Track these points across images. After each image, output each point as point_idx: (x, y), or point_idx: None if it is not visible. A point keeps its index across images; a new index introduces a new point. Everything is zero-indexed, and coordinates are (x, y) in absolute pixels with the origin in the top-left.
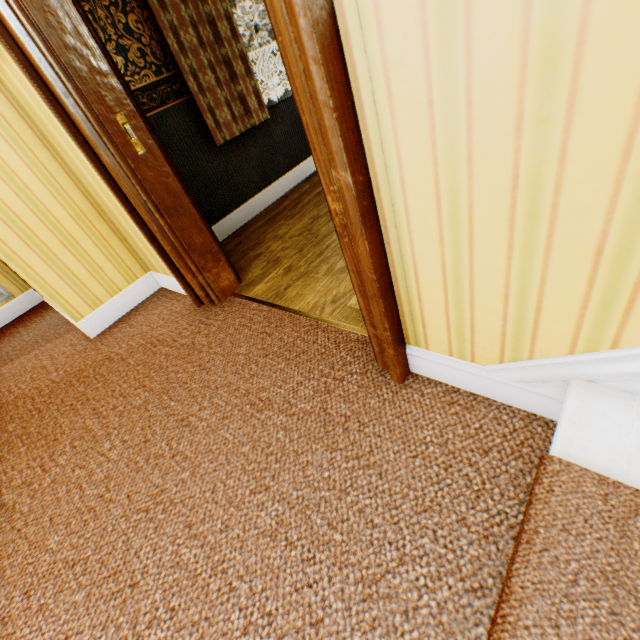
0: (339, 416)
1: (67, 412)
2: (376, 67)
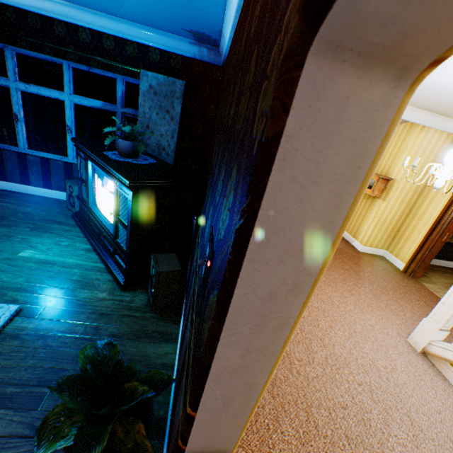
0: None
1: (362, 264)
2: None
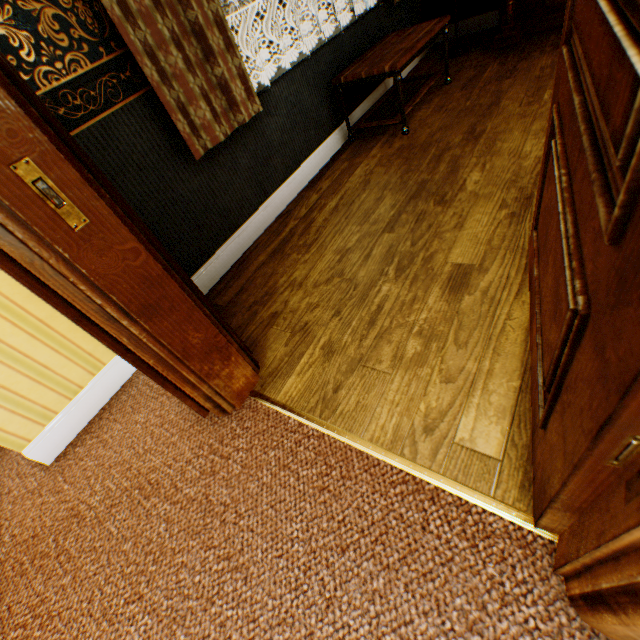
0: None
1: None
2: None
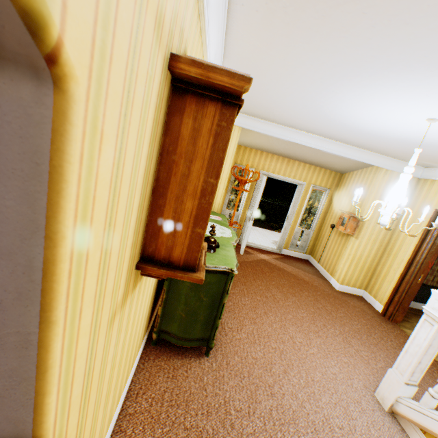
0: (436, 378)
1: (337, 304)
2: None
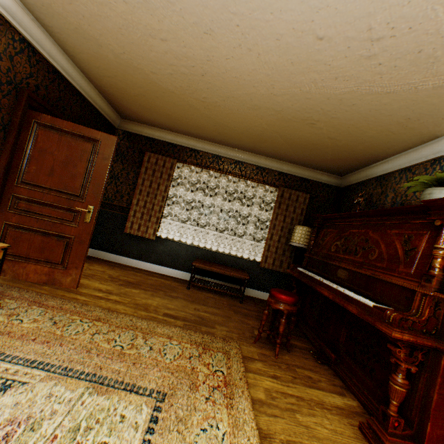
0: None
1: None
2: None
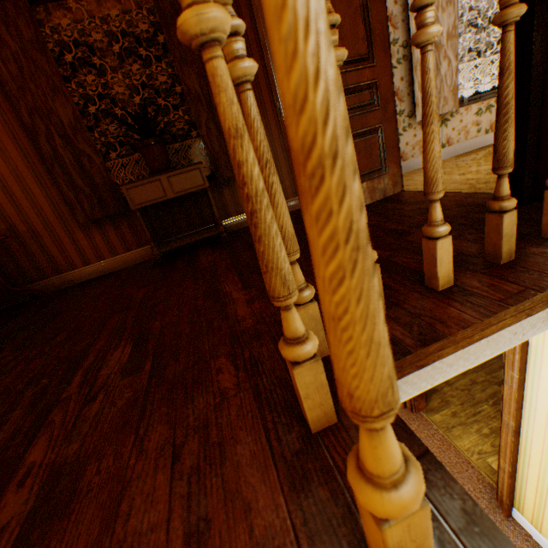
0: None
1: None
2: (525, 459)
